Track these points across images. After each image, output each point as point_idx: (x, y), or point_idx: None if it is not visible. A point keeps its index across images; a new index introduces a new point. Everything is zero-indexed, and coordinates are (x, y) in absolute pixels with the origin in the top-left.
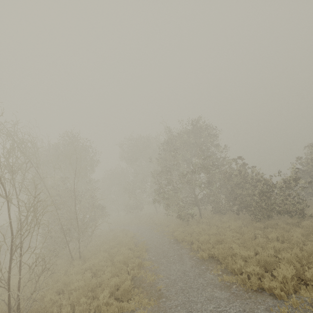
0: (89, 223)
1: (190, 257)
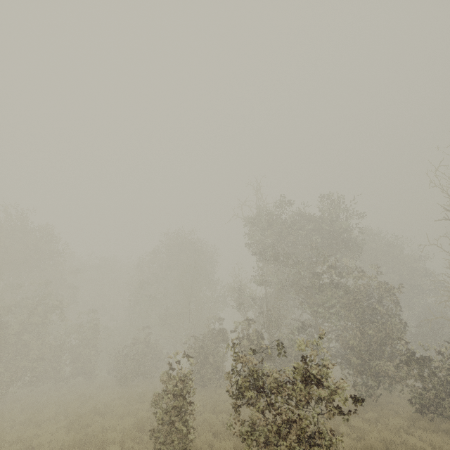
0: None
1: None
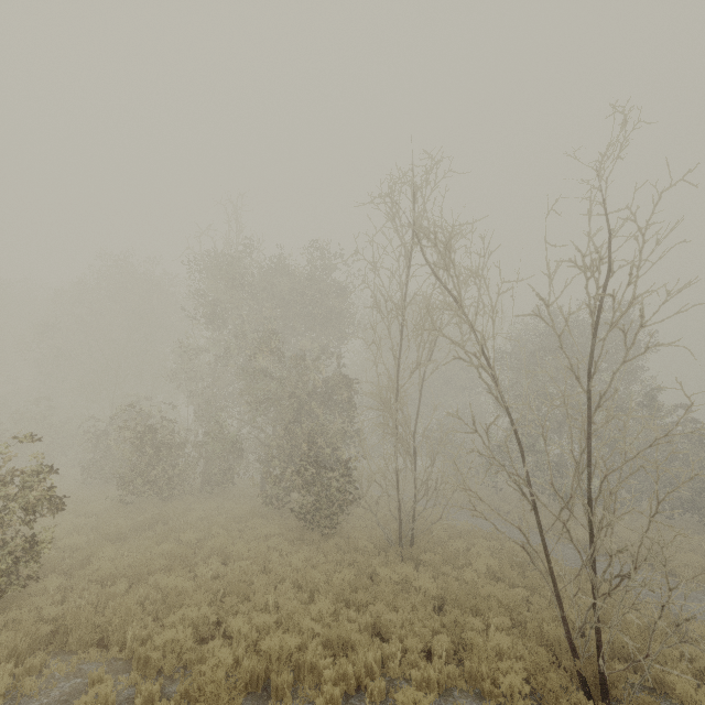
0: (431, 471)
1: (702, 593)
